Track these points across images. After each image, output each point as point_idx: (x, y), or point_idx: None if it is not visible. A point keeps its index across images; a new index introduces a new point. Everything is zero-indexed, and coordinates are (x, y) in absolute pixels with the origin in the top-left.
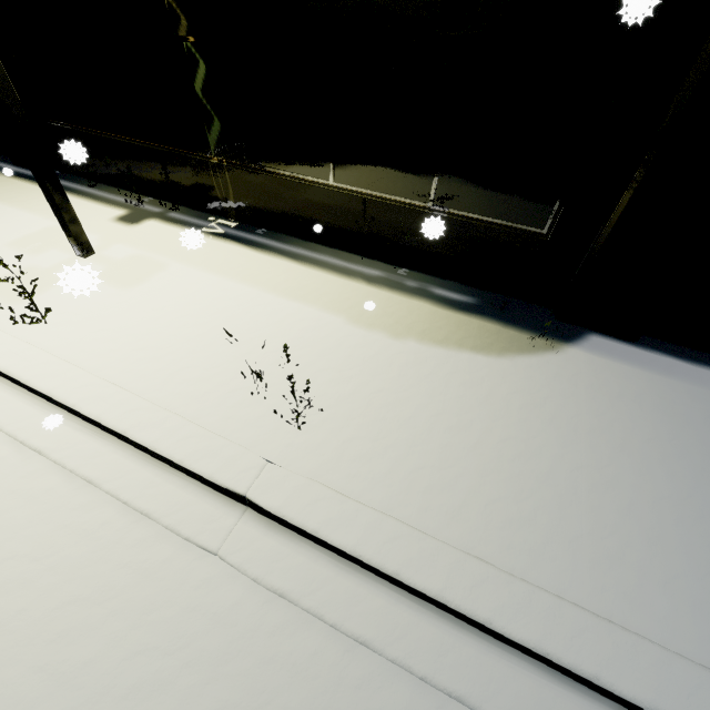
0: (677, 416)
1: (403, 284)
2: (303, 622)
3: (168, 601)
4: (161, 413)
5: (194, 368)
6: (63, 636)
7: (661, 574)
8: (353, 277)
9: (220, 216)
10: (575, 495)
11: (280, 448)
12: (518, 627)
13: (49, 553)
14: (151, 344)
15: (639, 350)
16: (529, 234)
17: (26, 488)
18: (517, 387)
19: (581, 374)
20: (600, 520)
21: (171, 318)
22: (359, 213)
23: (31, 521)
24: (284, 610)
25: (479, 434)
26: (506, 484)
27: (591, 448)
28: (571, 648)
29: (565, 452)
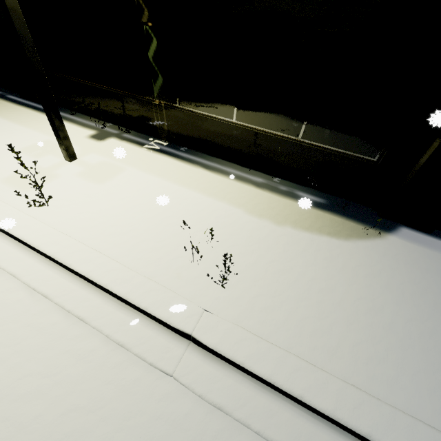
0: None
1: (278, 188)
2: (235, 429)
3: (140, 411)
4: (130, 272)
5: (149, 241)
6: (69, 436)
7: None
8: (245, 182)
9: (156, 138)
10: (410, 340)
11: (211, 300)
12: (390, 440)
13: (55, 371)
14: (119, 223)
15: (434, 238)
16: (365, 161)
17: (37, 322)
18: (361, 262)
19: (400, 254)
20: (430, 359)
21: (130, 206)
22: (251, 141)
23: (42, 347)
24: (221, 419)
25: (341, 294)
26: (364, 331)
27: (415, 307)
28: None
29: (399, 309)
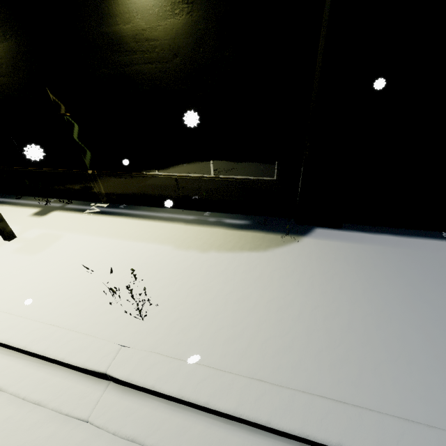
0: (369, 265)
1: (207, 220)
2: None
3: None
4: (51, 329)
5: (76, 295)
6: None
7: (372, 363)
8: (177, 222)
9: (97, 202)
10: (316, 325)
11: (130, 335)
12: (287, 421)
13: None
14: (48, 286)
15: (343, 232)
16: (267, 181)
17: None
18: (276, 267)
19: (313, 252)
20: (332, 337)
21: (63, 267)
22: (176, 186)
23: None
24: None
25: (256, 299)
26: (274, 327)
27: (323, 294)
28: (321, 427)
29: (307, 299)
